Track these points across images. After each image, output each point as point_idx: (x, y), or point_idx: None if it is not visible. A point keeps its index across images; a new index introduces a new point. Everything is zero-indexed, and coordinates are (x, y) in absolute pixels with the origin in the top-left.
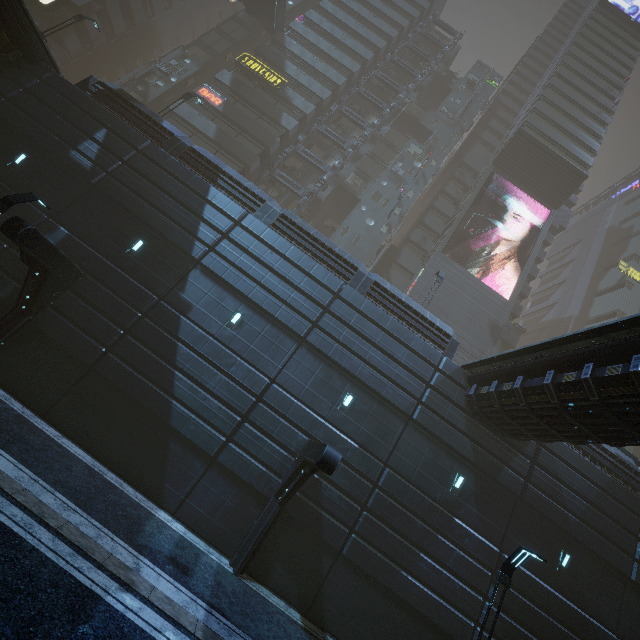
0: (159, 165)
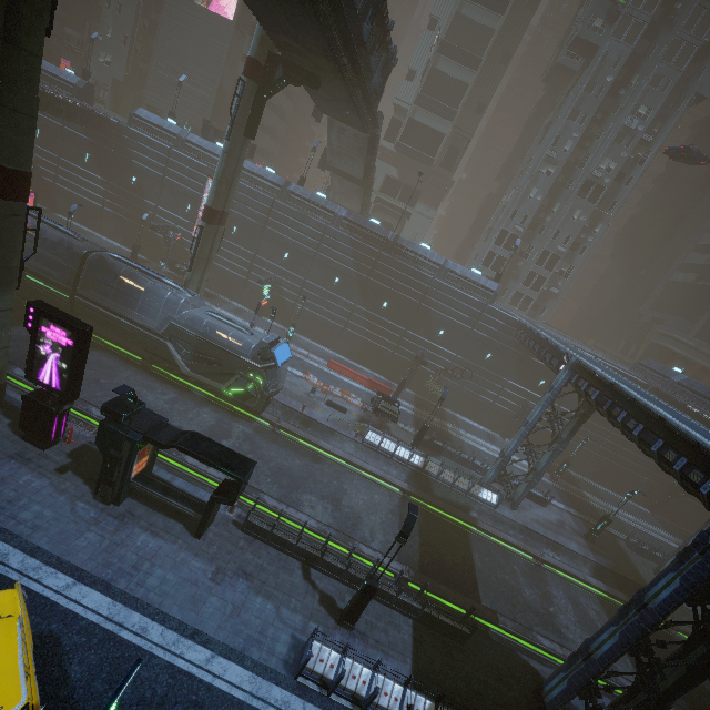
0: None
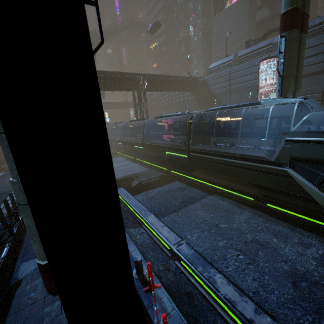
0: (149, 101)
